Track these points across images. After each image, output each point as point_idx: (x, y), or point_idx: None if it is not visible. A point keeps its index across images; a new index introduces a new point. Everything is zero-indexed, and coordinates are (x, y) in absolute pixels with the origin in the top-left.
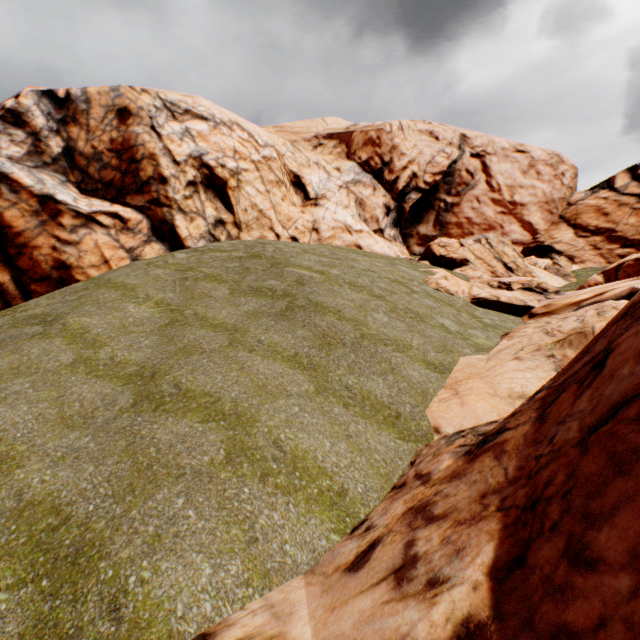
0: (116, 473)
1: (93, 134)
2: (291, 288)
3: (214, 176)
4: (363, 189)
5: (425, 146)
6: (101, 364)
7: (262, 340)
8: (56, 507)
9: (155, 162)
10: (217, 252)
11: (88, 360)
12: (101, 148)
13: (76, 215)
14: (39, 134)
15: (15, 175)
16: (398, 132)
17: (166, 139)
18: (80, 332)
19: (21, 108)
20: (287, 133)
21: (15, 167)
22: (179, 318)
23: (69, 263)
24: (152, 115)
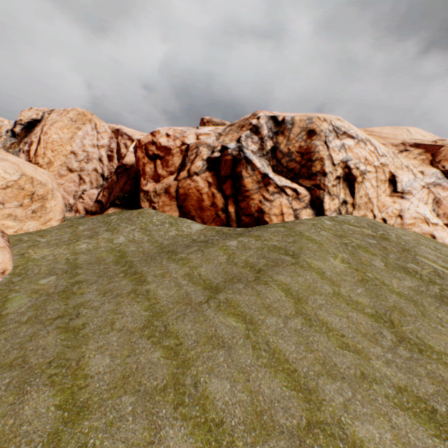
0: (438, 391)
1: (290, 142)
2: (433, 277)
3: (350, 174)
4: (441, 191)
5: None
6: (347, 299)
7: (440, 317)
8: (418, 397)
9: (322, 163)
10: (349, 225)
11: (339, 294)
12: (292, 150)
13: (276, 186)
14: (263, 138)
15: (254, 161)
16: None
17: (330, 149)
18: (320, 271)
19: (259, 125)
20: (376, 137)
21: (254, 156)
22: (366, 278)
23: (264, 210)
24: (326, 135)
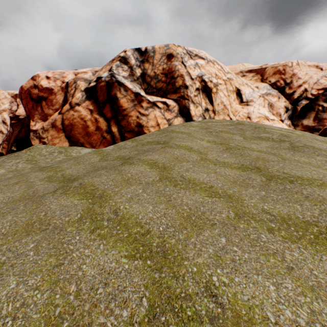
0: (325, 210)
1: (155, 66)
2: (282, 138)
3: (206, 86)
4: (271, 98)
5: (313, 73)
6: (215, 161)
7: (297, 160)
8: (307, 222)
9: (182, 78)
10: (212, 122)
11: (206, 159)
12: (158, 73)
13: (148, 102)
14: (132, 67)
15: (125, 84)
16: (296, 66)
17: (187, 68)
18: (188, 147)
19: (126, 56)
20: None
21: (125, 80)
22: (230, 147)
23: (142, 124)
24: (182, 57)
